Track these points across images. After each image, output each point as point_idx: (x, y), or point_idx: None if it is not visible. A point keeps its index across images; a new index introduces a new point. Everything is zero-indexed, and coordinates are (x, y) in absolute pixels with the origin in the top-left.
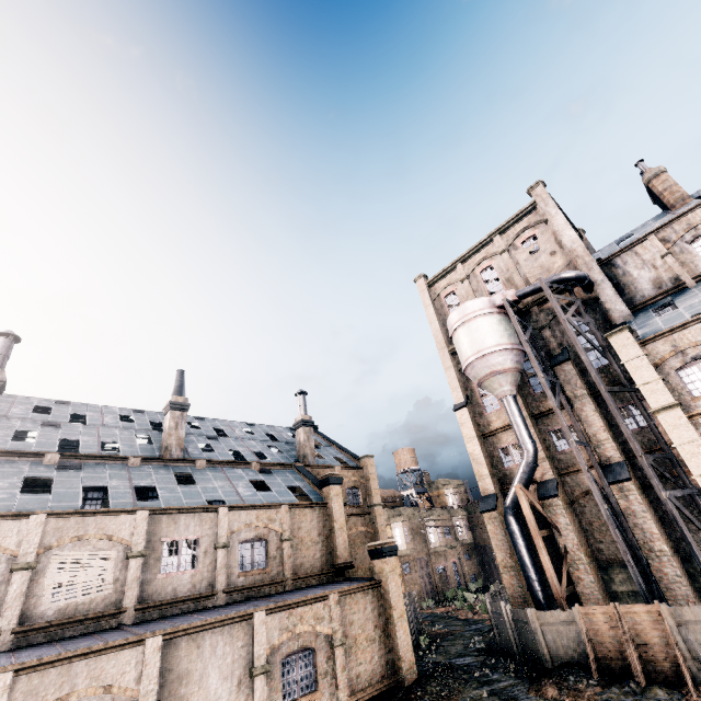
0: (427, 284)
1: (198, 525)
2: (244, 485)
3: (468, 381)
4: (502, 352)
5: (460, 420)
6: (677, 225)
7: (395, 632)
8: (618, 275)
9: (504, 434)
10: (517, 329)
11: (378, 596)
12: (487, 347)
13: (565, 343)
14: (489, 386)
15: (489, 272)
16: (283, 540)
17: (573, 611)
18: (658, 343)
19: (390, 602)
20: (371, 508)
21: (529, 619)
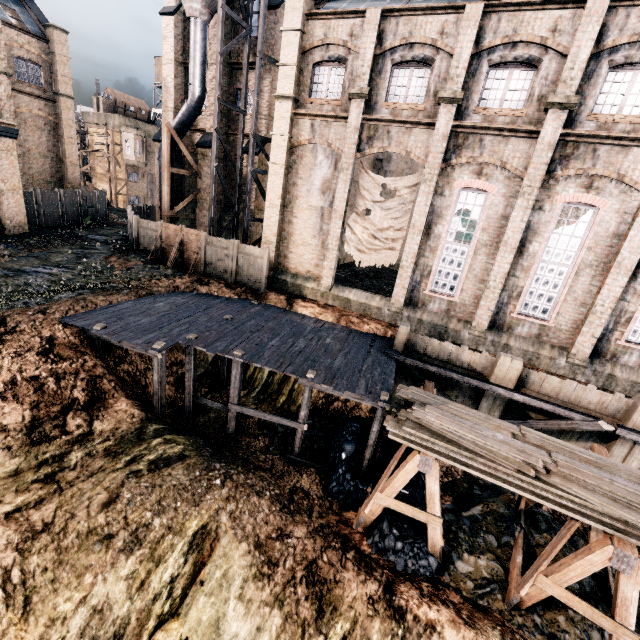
0: None
1: None
2: None
3: None
4: None
5: (164, 31)
6: None
7: (3, 199)
8: None
9: None
10: None
11: None
12: None
13: None
14: None
15: None
16: None
17: (158, 224)
18: (319, 24)
19: None
20: (57, 97)
21: (133, 222)
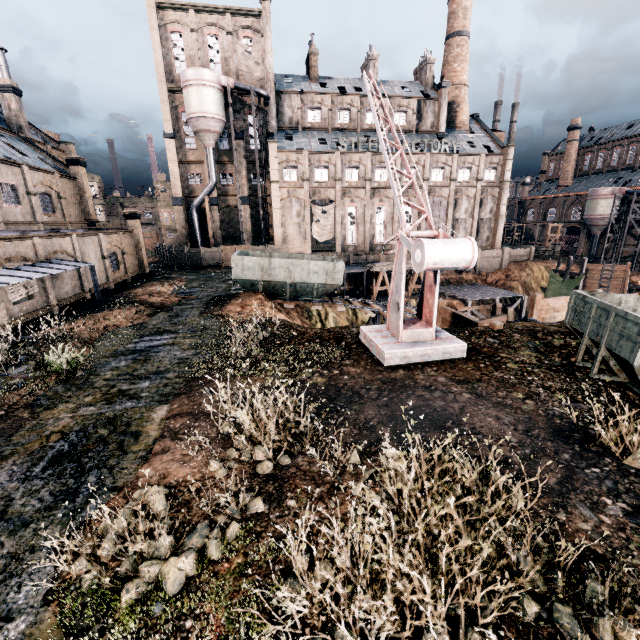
0: (157, 3)
1: (13, 175)
2: (6, 147)
3: (177, 120)
4: (218, 120)
5: (168, 146)
6: (309, 97)
7: (142, 253)
8: (280, 105)
9: (194, 165)
10: (231, 111)
11: (132, 237)
12: (211, 113)
13: (244, 128)
14: (203, 136)
15: (214, 40)
16: (62, 198)
17: (220, 248)
18: (283, 155)
19: (140, 241)
20: None
21: (201, 251)
